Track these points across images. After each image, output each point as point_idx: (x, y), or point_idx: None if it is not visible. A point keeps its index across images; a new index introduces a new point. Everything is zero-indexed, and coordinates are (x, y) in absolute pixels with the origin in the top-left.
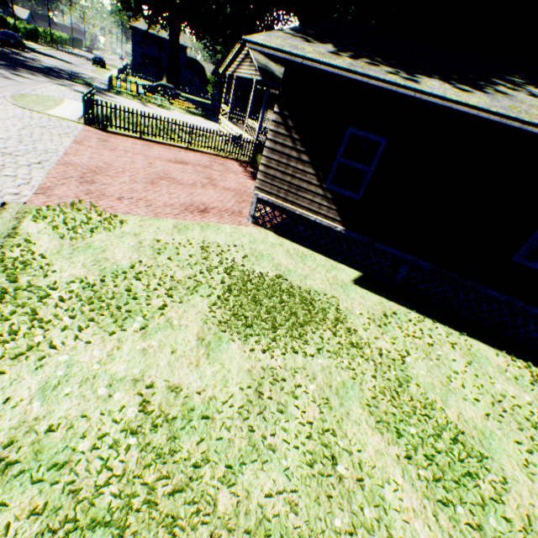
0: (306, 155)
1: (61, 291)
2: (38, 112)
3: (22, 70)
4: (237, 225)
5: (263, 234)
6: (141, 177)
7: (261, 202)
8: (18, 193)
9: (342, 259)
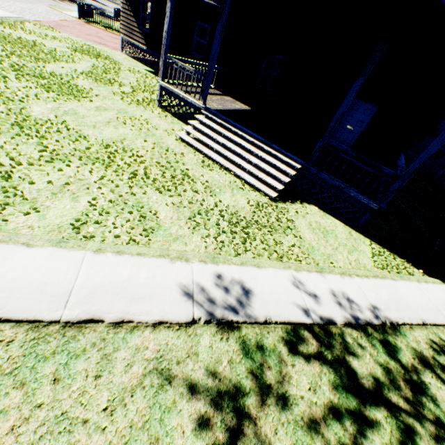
0: (133, 14)
1: (27, 30)
2: (58, 11)
3: (67, 1)
4: (113, 50)
5: (122, 55)
6: (85, 33)
7: (124, 41)
8: (29, 20)
9: (150, 67)
